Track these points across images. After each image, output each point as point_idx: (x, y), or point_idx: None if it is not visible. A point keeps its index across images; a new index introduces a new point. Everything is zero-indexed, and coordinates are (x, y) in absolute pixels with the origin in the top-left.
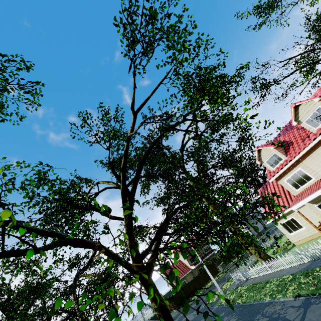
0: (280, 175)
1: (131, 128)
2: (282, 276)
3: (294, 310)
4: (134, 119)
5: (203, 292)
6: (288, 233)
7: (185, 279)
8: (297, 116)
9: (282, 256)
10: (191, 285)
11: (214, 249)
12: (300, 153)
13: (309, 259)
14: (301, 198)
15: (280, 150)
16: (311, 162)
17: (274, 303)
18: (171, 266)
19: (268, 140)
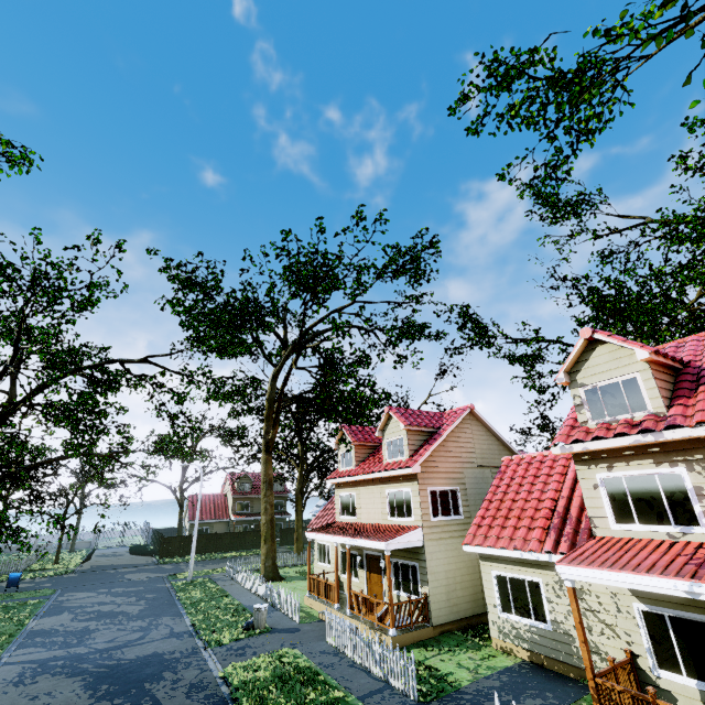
0: (340, 483)
1: (11, 359)
2: (237, 599)
3: (165, 632)
4: (14, 353)
5: (205, 560)
6: (317, 559)
7: (210, 527)
8: (386, 427)
9: (288, 581)
10: (204, 540)
11: (287, 513)
12: (359, 476)
13: (271, 601)
14: (321, 529)
15: (361, 452)
16: (365, 495)
17: (178, 617)
18: (206, 495)
19: (335, 431)
